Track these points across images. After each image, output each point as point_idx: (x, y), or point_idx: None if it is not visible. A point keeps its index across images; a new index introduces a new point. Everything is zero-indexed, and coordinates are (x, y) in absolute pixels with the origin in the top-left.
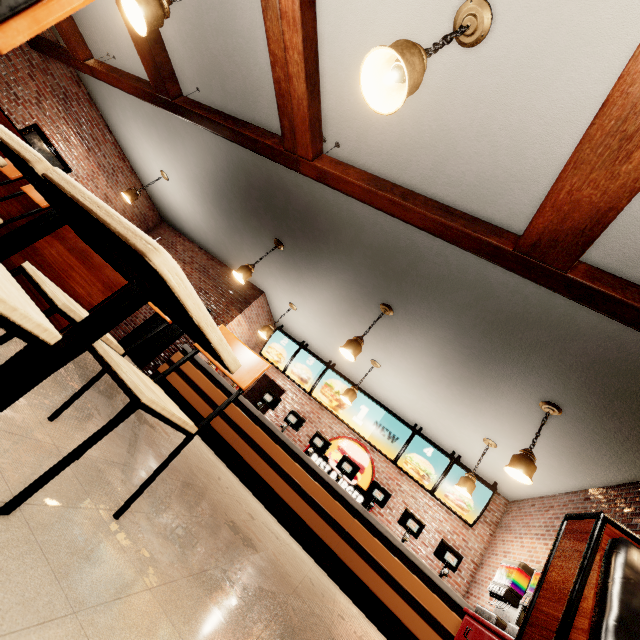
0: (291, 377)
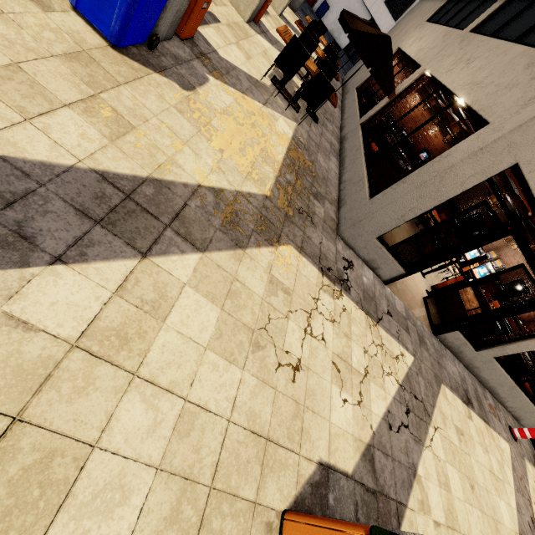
0: None
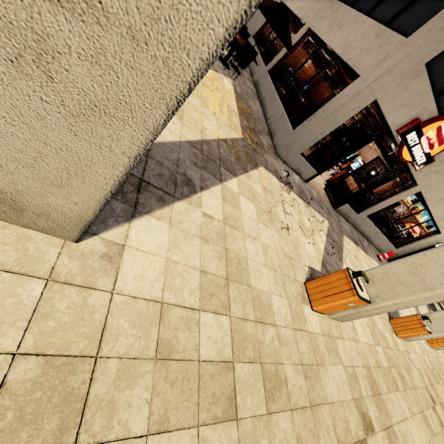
0: (404, 201)
